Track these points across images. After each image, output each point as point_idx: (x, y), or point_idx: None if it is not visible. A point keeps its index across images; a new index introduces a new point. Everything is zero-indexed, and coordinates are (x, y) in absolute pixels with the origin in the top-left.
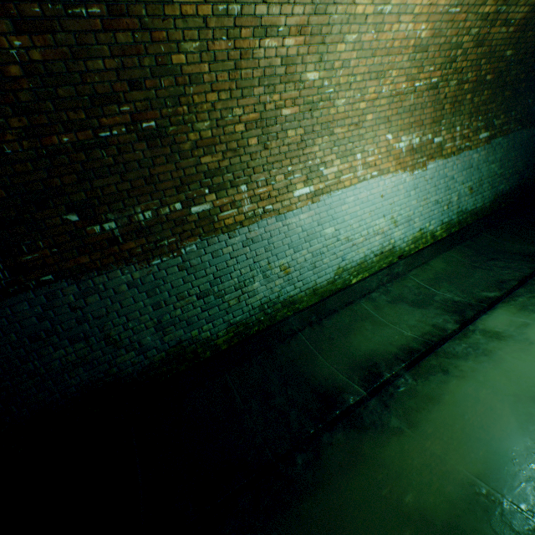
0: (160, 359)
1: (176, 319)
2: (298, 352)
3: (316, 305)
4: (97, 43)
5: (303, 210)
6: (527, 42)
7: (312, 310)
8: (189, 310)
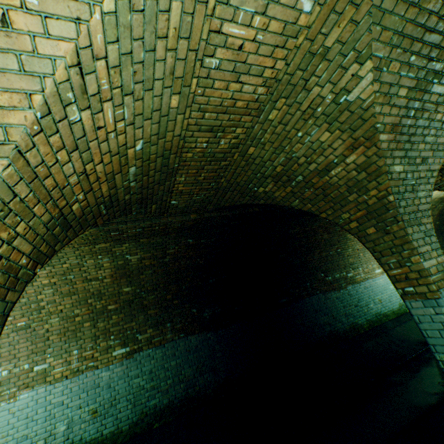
0: (348, 328)
1: (349, 313)
2: (399, 333)
3: (396, 317)
4: (336, 234)
5: (379, 278)
6: (442, 218)
7: (395, 319)
8: (352, 311)
